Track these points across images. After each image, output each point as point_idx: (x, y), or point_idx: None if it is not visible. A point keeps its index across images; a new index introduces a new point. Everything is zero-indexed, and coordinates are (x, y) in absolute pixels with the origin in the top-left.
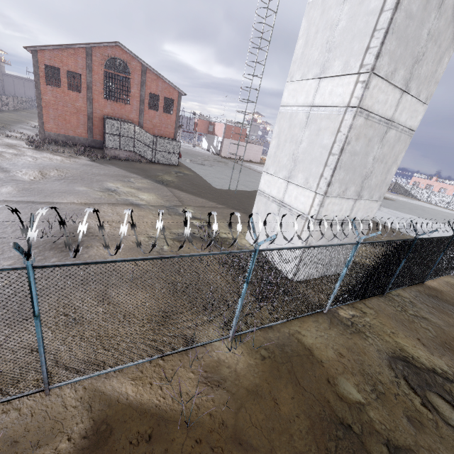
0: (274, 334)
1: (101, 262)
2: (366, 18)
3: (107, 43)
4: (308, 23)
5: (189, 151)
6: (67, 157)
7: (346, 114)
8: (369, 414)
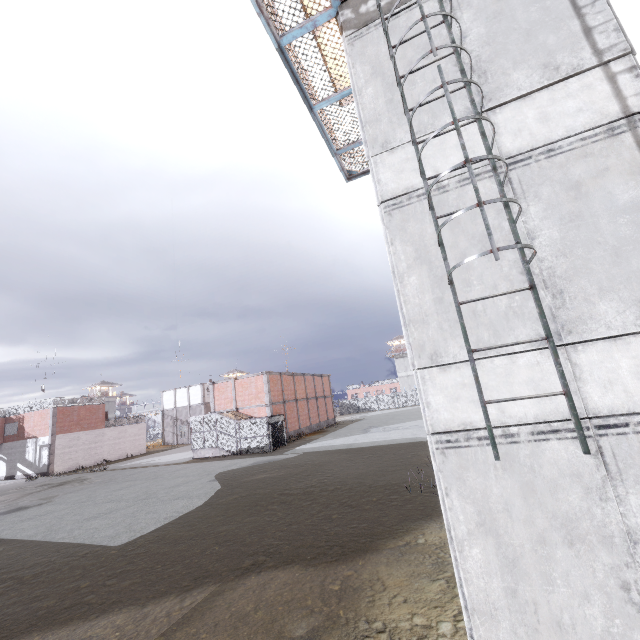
0: None
1: None
2: (536, 6)
3: None
4: (371, 63)
5: None
6: None
7: (639, 127)
8: None
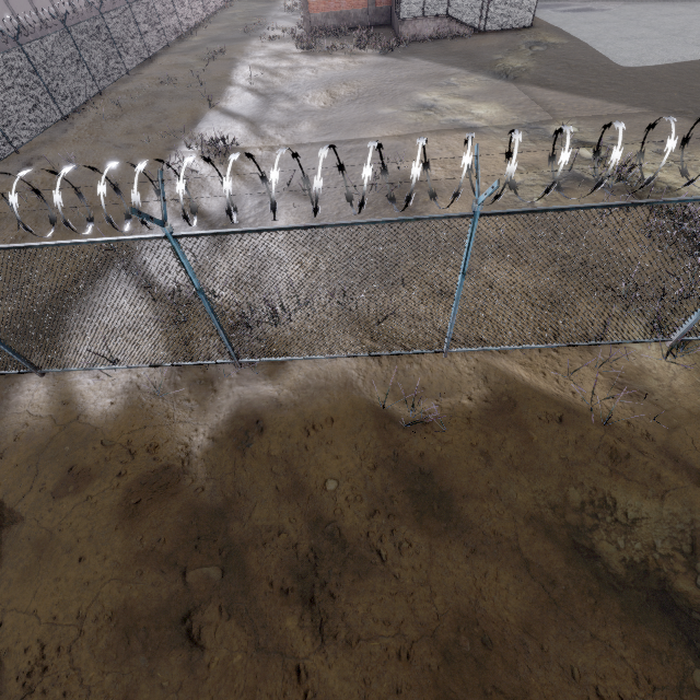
0: None
1: (550, 210)
2: None
3: None
4: None
5: None
6: (348, 56)
7: None
8: None
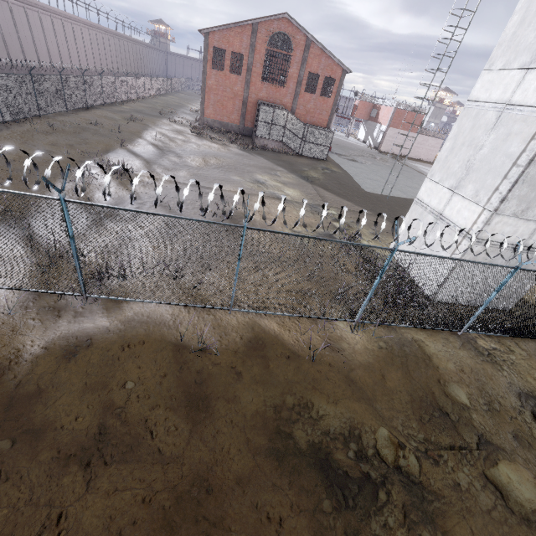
0: (396, 335)
1: (281, 233)
2: None
3: (274, 16)
4: None
5: (341, 142)
6: (222, 145)
7: None
8: (472, 415)
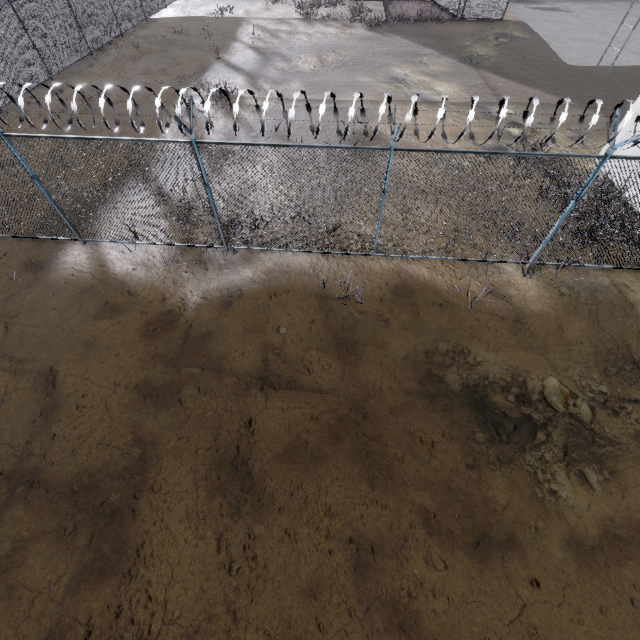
0: (586, 279)
1: (438, 151)
2: None
3: None
4: None
5: None
6: (340, 27)
7: None
8: None
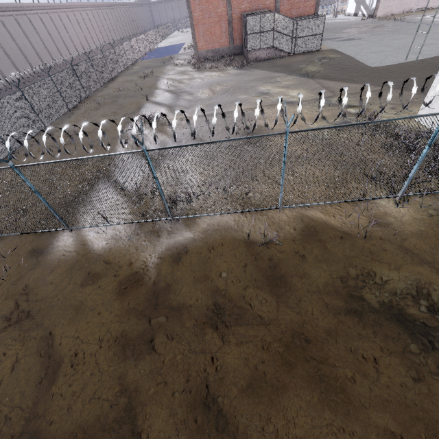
0: None
1: (321, 128)
2: None
3: None
4: None
5: (330, 25)
6: (220, 71)
7: None
8: None
